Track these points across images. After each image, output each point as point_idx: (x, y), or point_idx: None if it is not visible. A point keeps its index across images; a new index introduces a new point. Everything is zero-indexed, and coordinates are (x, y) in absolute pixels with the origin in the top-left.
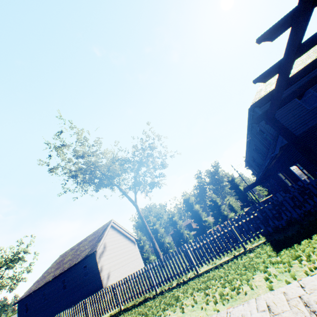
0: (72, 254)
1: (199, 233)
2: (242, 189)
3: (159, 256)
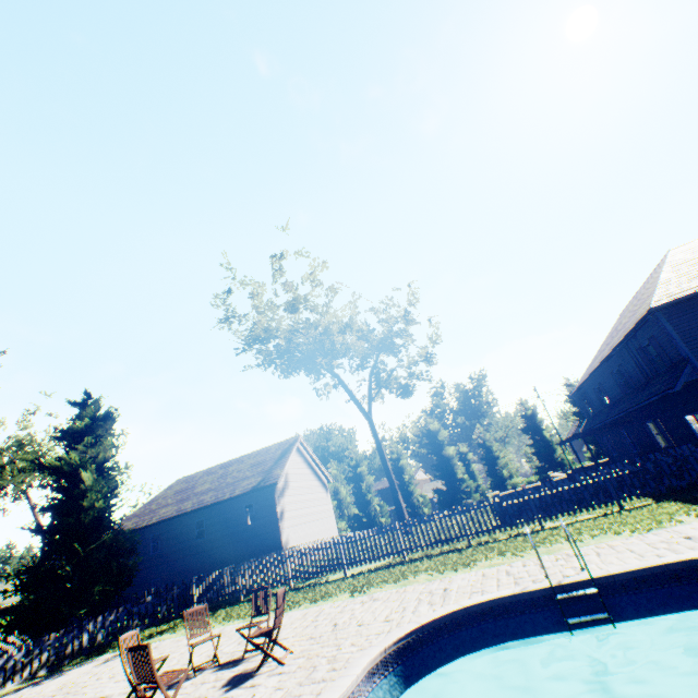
0: (212, 480)
1: (446, 498)
2: (548, 437)
3: (403, 515)
